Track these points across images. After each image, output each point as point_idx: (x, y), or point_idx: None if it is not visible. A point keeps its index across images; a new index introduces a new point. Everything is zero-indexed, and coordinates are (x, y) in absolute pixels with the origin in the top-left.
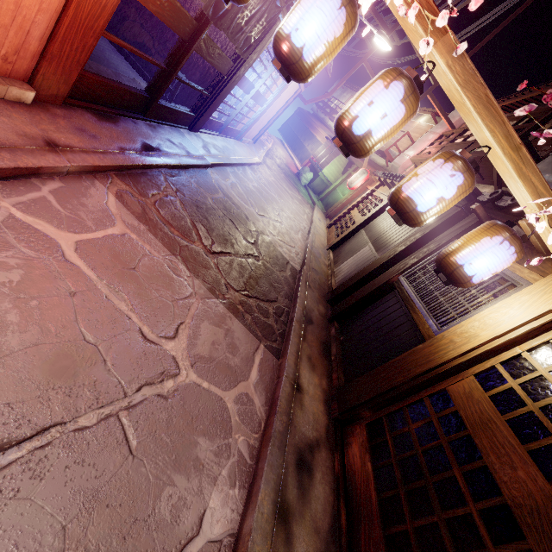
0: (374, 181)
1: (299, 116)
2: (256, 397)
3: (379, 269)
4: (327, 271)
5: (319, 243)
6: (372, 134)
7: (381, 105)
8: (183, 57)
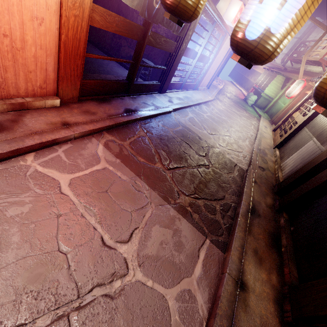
0: (312, 86)
1: None
2: (199, 293)
3: (325, 161)
4: (274, 166)
5: (265, 145)
6: (270, 31)
7: None
8: (140, 51)
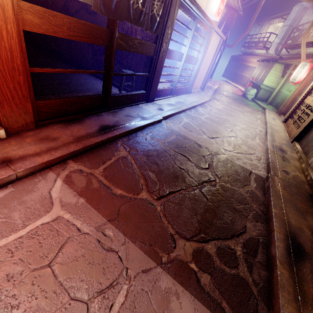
0: None
1: (233, 60)
2: None
3: None
4: (299, 165)
5: (280, 139)
6: None
7: None
8: (111, 58)
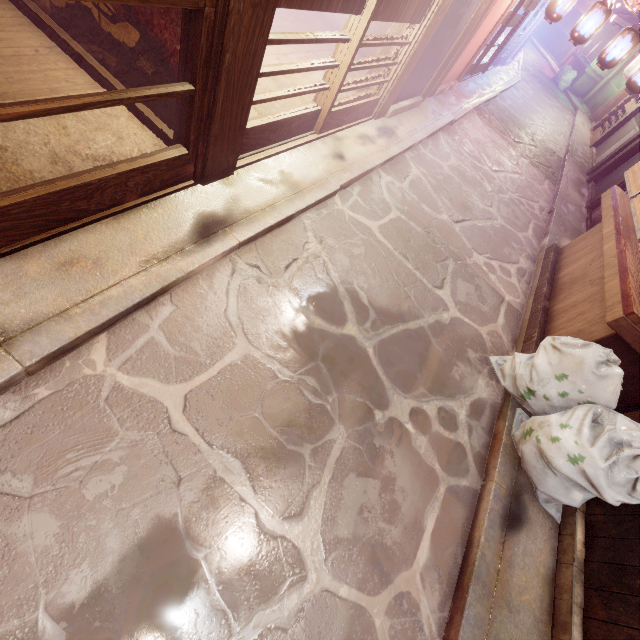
0: None
1: None
2: (548, 191)
3: (635, 139)
4: (588, 161)
5: (581, 142)
6: (615, 59)
7: (620, 47)
8: (500, 34)
